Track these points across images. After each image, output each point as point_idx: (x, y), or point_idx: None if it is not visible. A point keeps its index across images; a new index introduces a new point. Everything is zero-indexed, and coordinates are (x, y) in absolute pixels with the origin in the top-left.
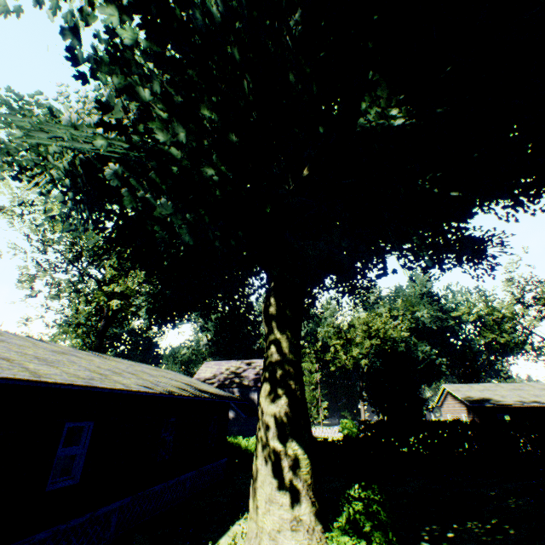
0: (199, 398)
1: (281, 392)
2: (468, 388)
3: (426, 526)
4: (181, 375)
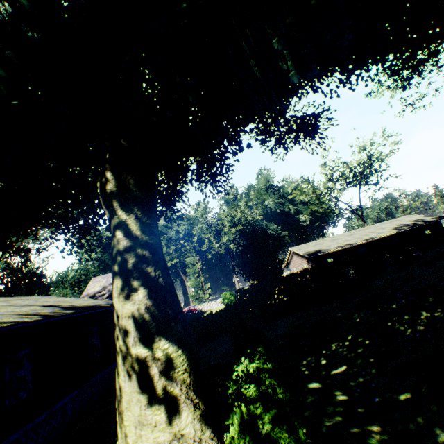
0: (56, 319)
1: (137, 285)
2: (306, 246)
3: (303, 361)
4: (49, 298)
